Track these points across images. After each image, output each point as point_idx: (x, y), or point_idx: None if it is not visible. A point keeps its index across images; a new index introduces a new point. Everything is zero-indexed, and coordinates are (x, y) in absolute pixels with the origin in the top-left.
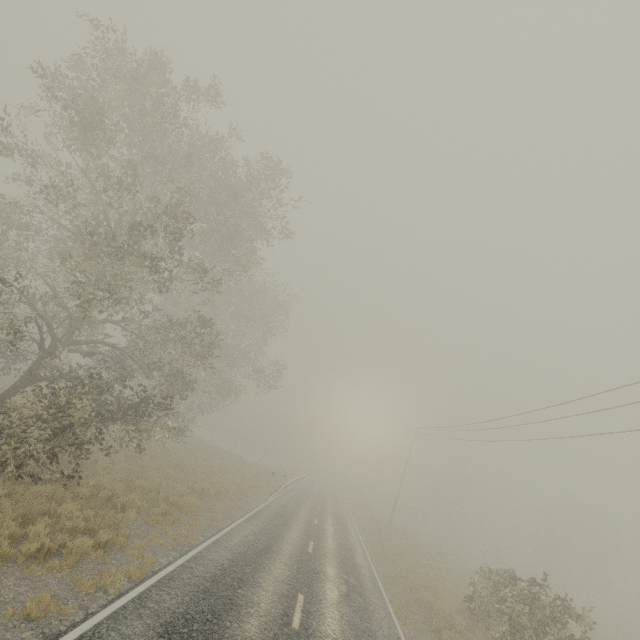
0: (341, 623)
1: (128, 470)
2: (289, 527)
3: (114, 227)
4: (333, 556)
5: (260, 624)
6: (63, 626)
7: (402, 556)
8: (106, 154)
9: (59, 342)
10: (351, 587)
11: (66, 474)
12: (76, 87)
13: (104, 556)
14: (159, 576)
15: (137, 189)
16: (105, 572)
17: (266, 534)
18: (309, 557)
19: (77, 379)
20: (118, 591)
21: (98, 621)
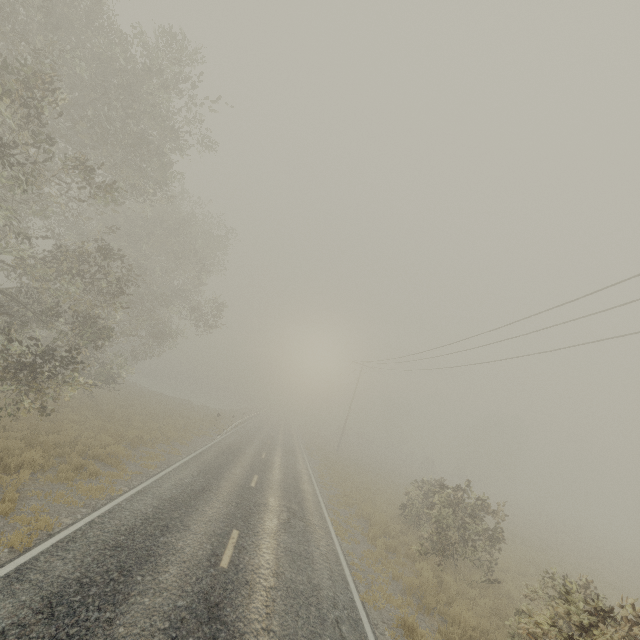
0: (277, 551)
1: (35, 426)
2: (233, 464)
3: None
4: (277, 486)
5: (181, 571)
6: None
7: (347, 477)
8: None
9: None
10: (292, 513)
11: None
12: None
13: None
14: (55, 540)
15: None
16: None
17: (205, 475)
18: (251, 491)
19: None
20: None
21: None
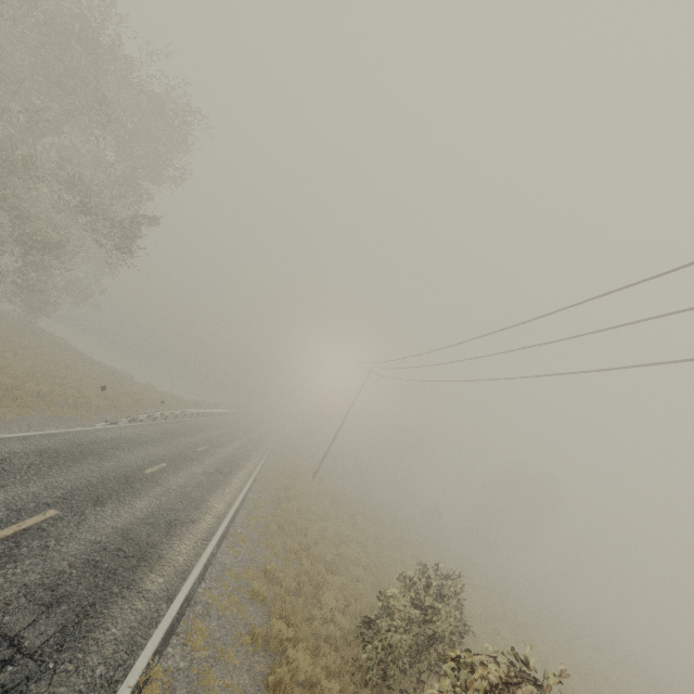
0: None
1: None
2: (25, 478)
3: None
4: (80, 547)
5: None
6: None
7: (299, 525)
8: None
9: None
10: None
11: None
12: None
13: None
14: None
15: None
16: None
17: None
18: None
19: None
20: None
21: None
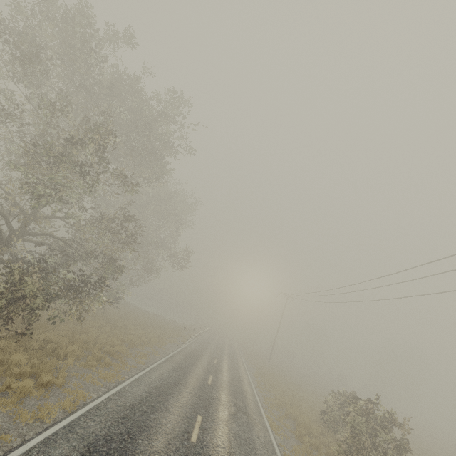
0: (229, 436)
1: (73, 328)
2: (195, 366)
3: (50, 141)
4: (226, 386)
5: (166, 440)
6: (1, 451)
7: (277, 384)
8: (47, 86)
9: (15, 233)
10: (238, 408)
11: (19, 332)
12: (19, 31)
13: (45, 393)
14: (88, 407)
15: (69, 112)
16: (44, 406)
17: (177, 372)
18: (208, 387)
19: (28, 260)
20: (53, 420)
21: (31, 446)
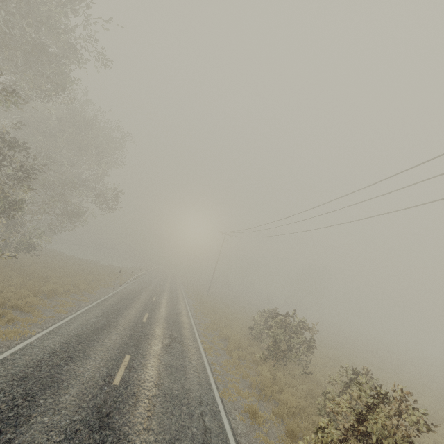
0: (159, 368)
1: None
2: (130, 306)
3: None
4: (163, 320)
5: (79, 391)
6: None
7: (214, 310)
8: None
9: None
10: (173, 339)
11: None
12: None
13: None
14: None
15: None
16: None
17: (107, 315)
18: (142, 325)
19: None
20: None
21: None
